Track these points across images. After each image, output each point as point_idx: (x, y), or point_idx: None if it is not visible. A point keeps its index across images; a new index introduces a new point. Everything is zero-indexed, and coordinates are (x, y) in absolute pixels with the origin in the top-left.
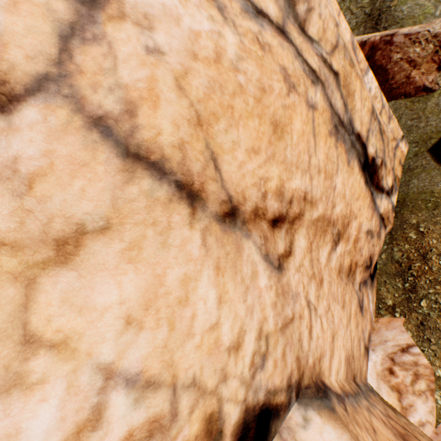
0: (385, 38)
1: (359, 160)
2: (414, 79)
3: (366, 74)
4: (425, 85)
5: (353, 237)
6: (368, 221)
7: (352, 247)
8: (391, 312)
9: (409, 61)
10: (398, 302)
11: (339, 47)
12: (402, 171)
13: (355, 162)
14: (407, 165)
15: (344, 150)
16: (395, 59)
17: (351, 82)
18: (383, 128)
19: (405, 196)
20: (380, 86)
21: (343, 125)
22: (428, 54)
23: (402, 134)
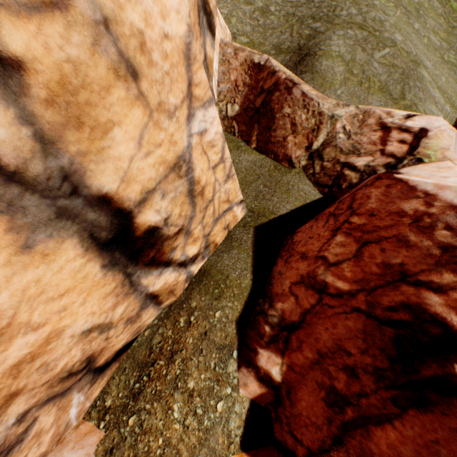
0: (288, 83)
1: (93, 236)
2: (288, 145)
3: (205, 107)
4: (292, 157)
5: (15, 360)
6: (102, 314)
7: (1, 378)
8: (101, 418)
9: (293, 123)
10: (115, 407)
11: (74, 13)
12: (226, 236)
13: (69, 241)
14: (233, 232)
15: (6, 226)
16: (285, 112)
17: (106, 104)
18: (203, 189)
19: (209, 268)
20: (264, 131)
21: (20, 179)
22: (308, 128)
23: (242, 197)
